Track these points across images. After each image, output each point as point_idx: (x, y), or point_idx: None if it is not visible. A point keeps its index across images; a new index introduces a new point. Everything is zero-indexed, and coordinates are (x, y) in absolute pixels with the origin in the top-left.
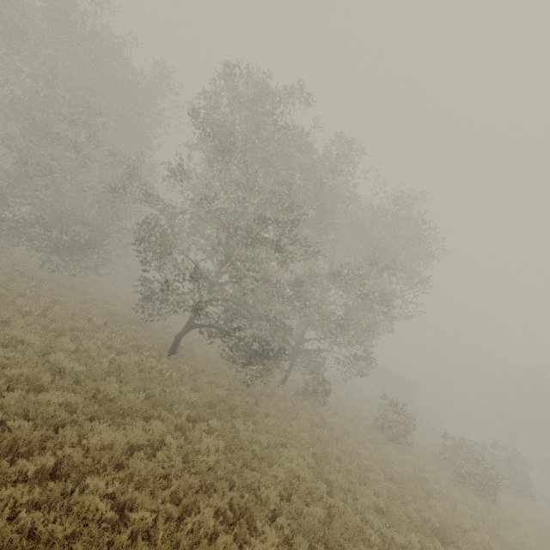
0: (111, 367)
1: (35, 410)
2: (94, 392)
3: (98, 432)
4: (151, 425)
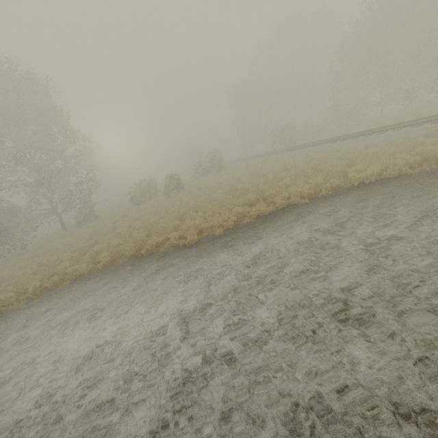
0: None
1: None
2: None
3: None
4: None
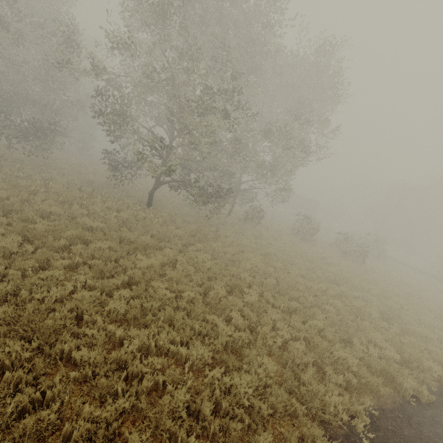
0: (119, 221)
1: (98, 253)
2: (118, 238)
3: (139, 260)
4: (166, 252)
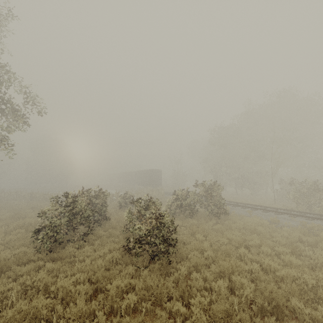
0: None
1: None
2: None
3: None
4: None
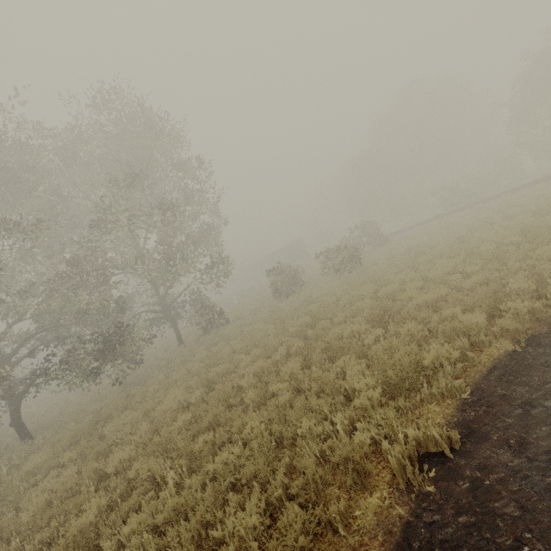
0: None
1: None
2: None
3: None
4: None
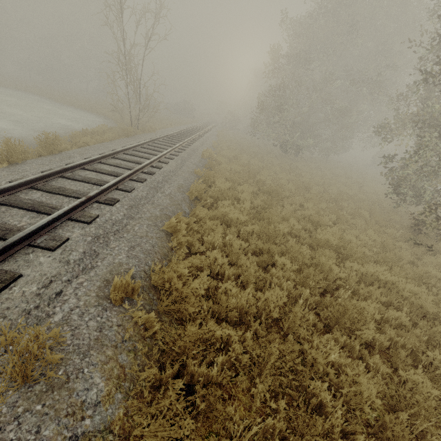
0: None
1: None
2: None
3: None
4: None
